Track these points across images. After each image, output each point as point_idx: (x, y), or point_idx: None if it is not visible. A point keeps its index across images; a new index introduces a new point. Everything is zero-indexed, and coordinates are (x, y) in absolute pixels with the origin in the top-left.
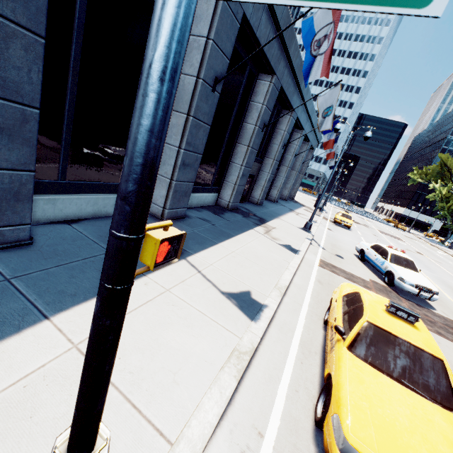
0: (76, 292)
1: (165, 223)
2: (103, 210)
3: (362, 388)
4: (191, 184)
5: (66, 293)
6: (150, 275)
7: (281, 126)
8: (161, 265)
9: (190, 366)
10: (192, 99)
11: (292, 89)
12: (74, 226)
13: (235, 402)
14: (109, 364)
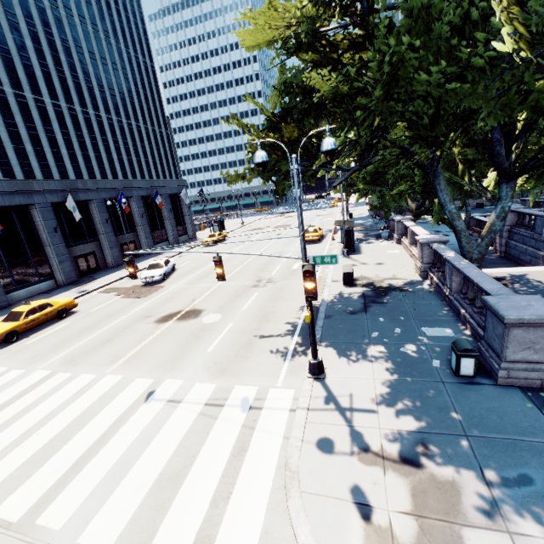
0: None
1: None
2: None
3: None
4: (1, 289)
5: None
6: None
7: (93, 212)
8: None
9: None
10: None
11: (72, 194)
12: None
13: None
14: None
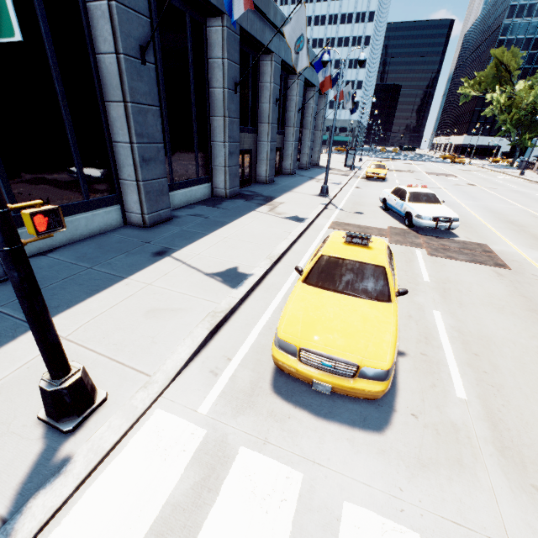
0: (59, 304)
1: (33, 202)
2: (77, 233)
3: (302, 304)
4: (164, 180)
5: (50, 307)
6: (131, 277)
7: (264, 78)
8: (47, 234)
9: (167, 330)
10: (122, 81)
11: (259, 25)
12: (50, 255)
13: (210, 346)
14: (38, 306)
